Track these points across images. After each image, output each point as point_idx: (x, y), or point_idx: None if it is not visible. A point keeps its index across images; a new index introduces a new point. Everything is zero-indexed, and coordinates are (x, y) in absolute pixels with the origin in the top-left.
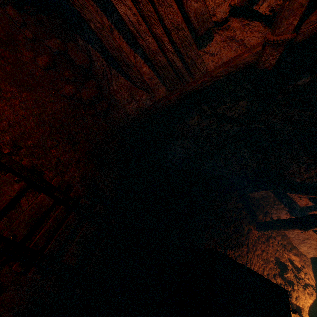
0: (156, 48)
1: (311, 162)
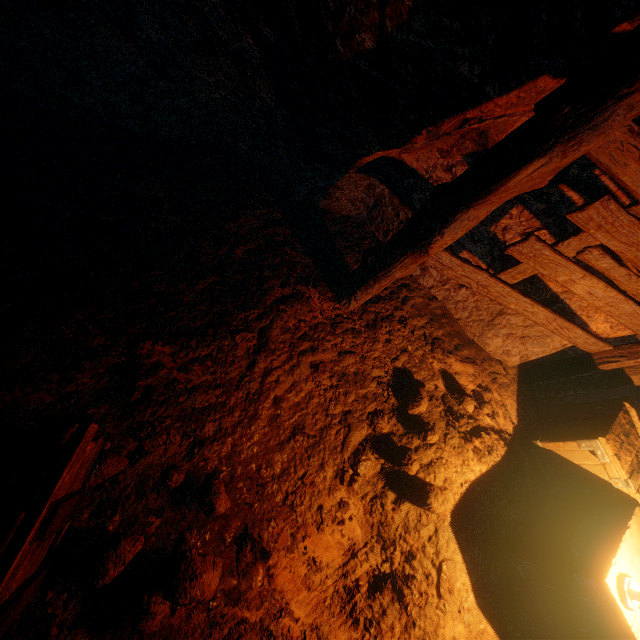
0: None
1: None
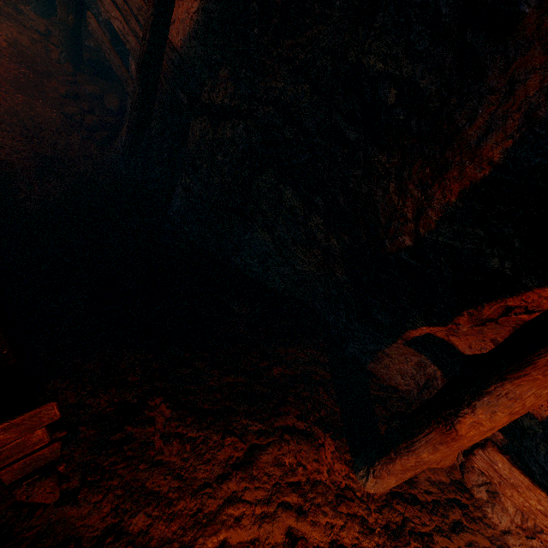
0: (136, 45)
1: (399, 161)
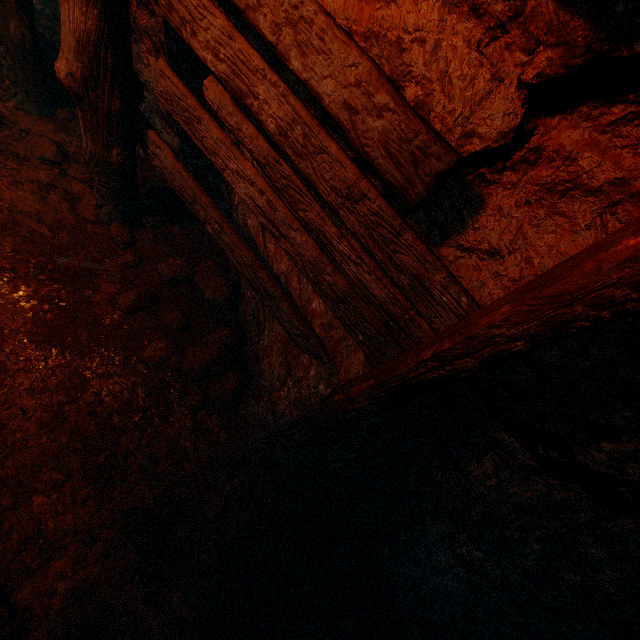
0: (315, 255)
1: None
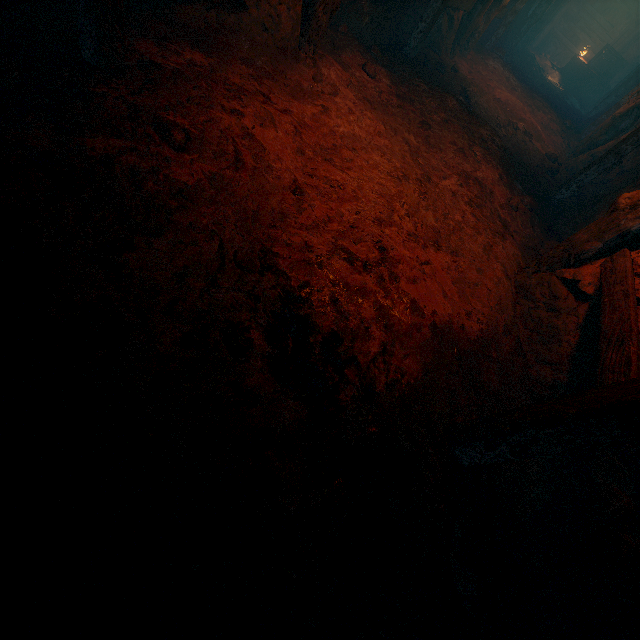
0: None
1: None
